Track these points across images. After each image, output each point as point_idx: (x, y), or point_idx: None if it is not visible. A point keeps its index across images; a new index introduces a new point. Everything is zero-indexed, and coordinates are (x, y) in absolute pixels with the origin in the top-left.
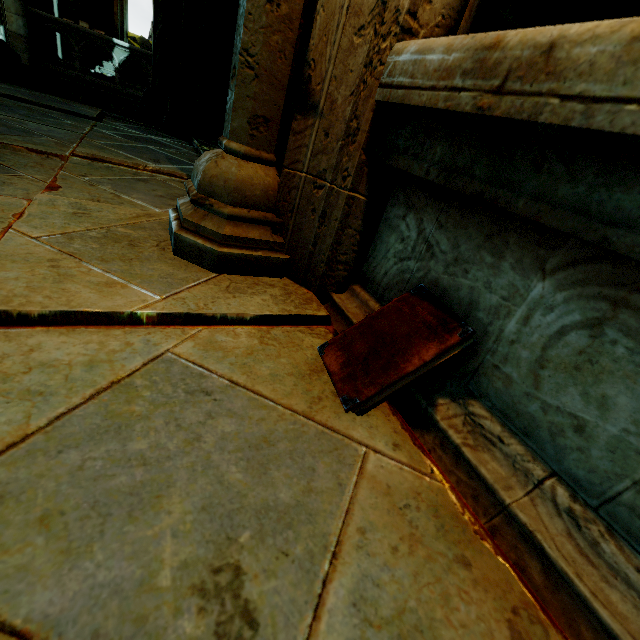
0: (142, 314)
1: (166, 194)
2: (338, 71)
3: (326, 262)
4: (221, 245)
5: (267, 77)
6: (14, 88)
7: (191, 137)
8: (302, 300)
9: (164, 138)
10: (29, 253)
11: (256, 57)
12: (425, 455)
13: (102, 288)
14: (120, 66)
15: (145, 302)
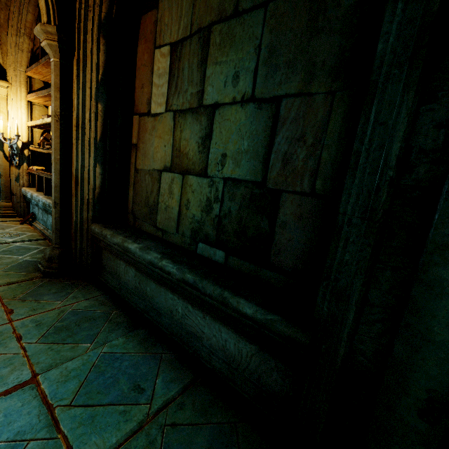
0: None
1: None
2: (17, 190)
3: (24, 213)
4: (3, 214)
5: (6, 192)
6: None
7: None
8: (20, 219)
9: None
10: None
11: (4, 191)
12: (30, 226)
13: None
14: None
15: None
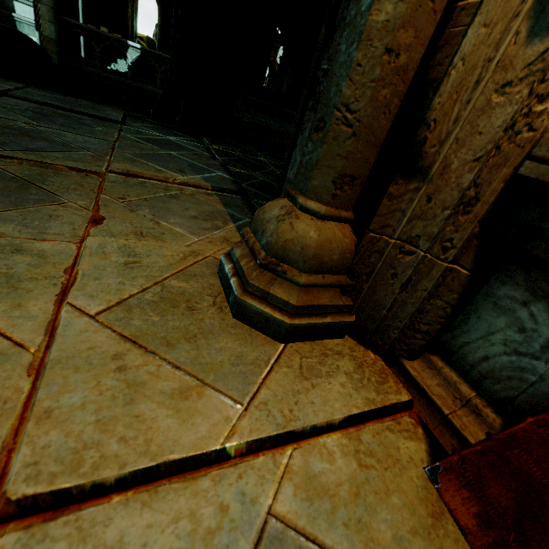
0: (230, 447)
1: (198, 213)
2: (462, 132)
3: (401, 329)
4: (291, 315)
5: (365, 134)
6: (51, 94)
7: (200, 135)
8: (377, 375)
9: (178, 137)
10: (91, 347)
11: (358, 113)
12: None
13: (178, 403)
14: (132, 64)
15: (229, 422)
